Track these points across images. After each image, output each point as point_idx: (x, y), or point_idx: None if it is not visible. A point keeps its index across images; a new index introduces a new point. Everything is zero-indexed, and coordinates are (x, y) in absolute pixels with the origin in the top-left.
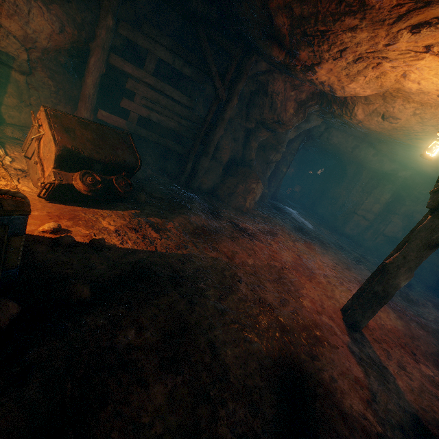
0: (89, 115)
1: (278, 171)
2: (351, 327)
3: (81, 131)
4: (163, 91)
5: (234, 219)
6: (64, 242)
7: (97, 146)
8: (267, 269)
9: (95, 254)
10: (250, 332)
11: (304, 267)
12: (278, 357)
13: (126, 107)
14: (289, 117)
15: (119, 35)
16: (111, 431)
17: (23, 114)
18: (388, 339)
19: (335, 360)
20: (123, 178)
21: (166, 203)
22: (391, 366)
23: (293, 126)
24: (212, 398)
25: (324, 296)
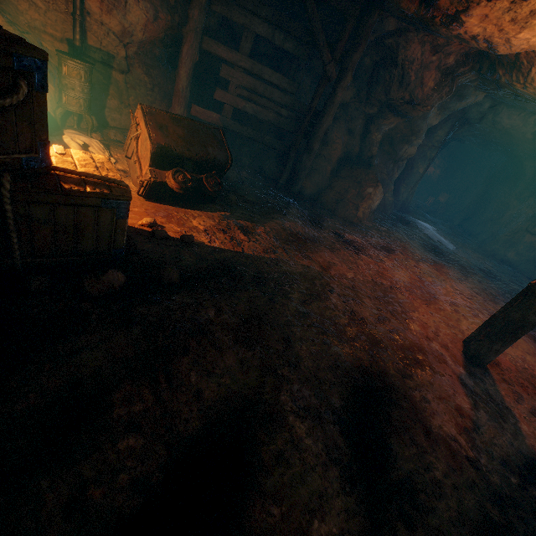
0: (183, 112)
1: (411, 172)
2: (471, 361)
3: (173, 128)
4: (260, 75)
5: (339, 229)
6: (158, 235)
7: (188, 143)
8: (371, 285)
9: (184, 249)
10: (332, 337)
11: (424, 291)
12: (360, 365)
13: (220, 99)
14: (427, 94)
15: (214, 12)
16: (191, 371)
17: (123, 116)
18: (527, 384)
19: (434, 385)
20: (212, 177)
21: (258, 207)
22: (518, 410)
23: (433, 106)
24: (279, 375)
25: (443, 324)
